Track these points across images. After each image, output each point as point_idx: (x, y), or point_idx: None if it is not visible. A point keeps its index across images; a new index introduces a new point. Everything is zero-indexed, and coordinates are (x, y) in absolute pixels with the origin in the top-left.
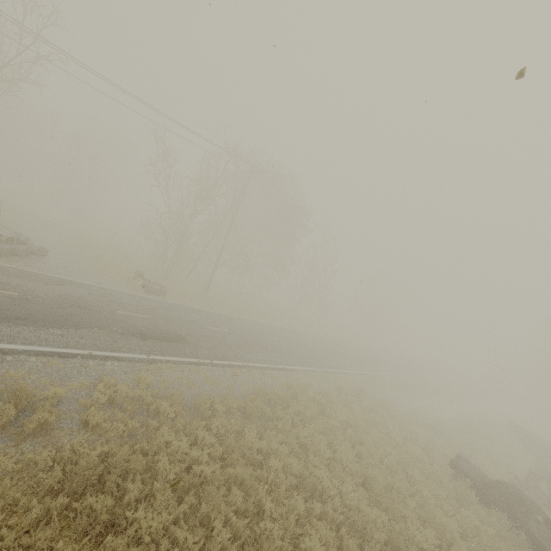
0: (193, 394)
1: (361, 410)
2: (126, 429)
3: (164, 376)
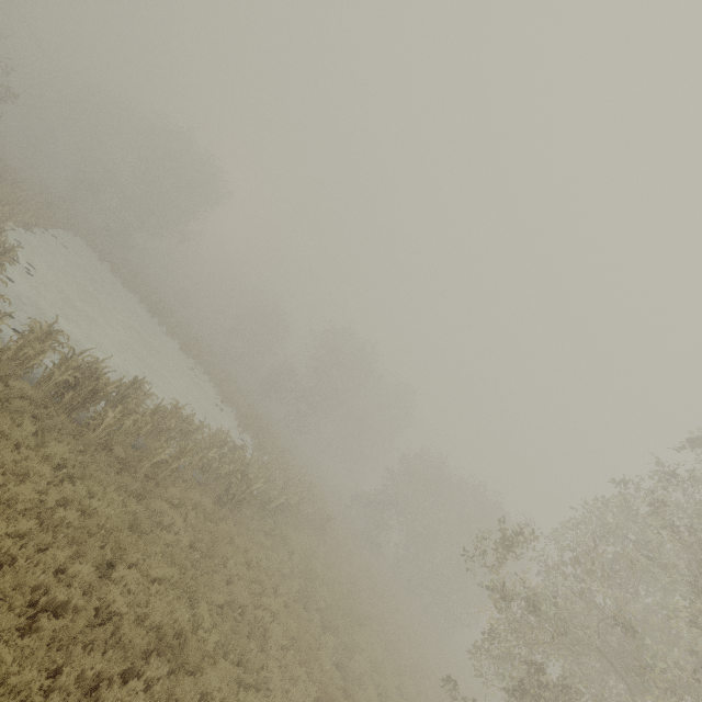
0: None
1: None
2: None
3: None
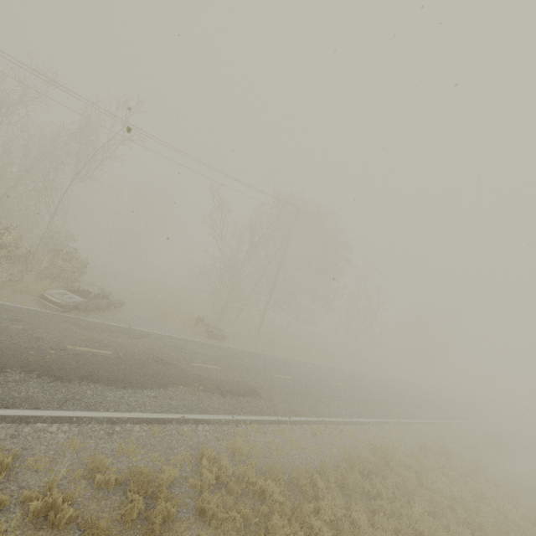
0: (285, 464)
1: (456, 476)
2: (239, 518)
3: (252, 441)
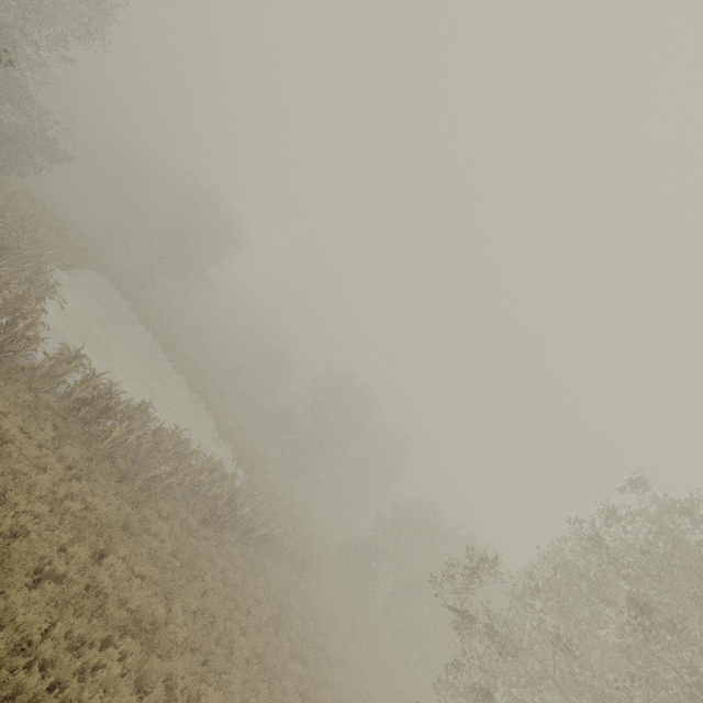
0: None
1: None
2: None
3: None
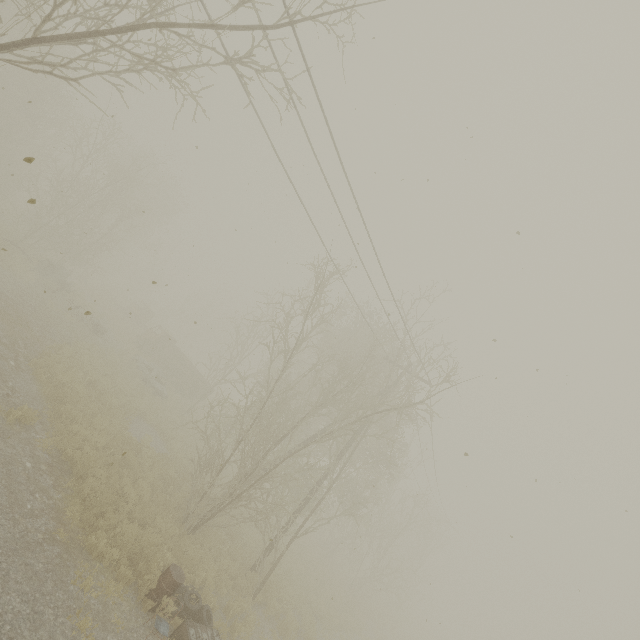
0: None
1: None
2: None
3: None
